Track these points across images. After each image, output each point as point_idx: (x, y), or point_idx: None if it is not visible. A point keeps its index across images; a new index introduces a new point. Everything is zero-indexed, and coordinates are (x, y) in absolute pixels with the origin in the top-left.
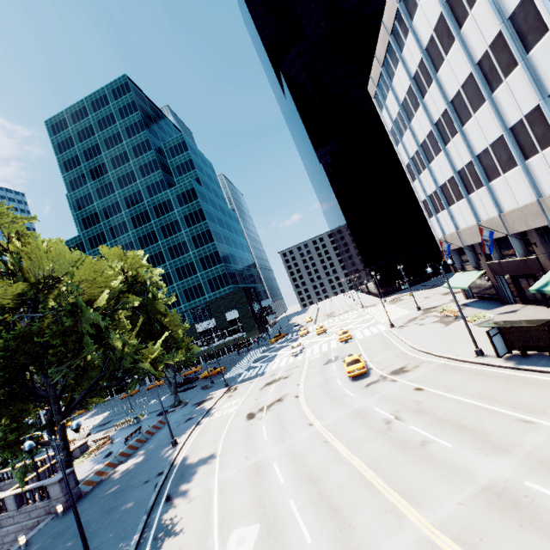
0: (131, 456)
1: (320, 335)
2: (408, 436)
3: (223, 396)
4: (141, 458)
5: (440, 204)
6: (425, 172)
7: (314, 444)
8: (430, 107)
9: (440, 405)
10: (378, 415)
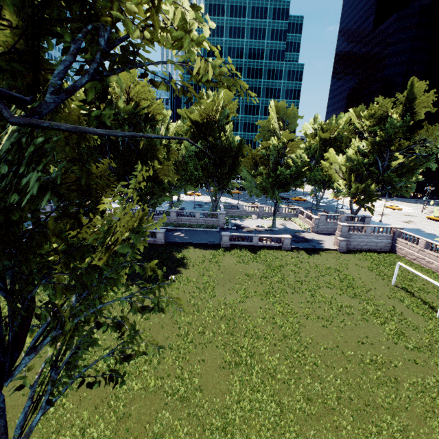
0: None
1: None
2: None
3: None
4: None
5: None
6: None
7: None
8: None
9: None
10: None
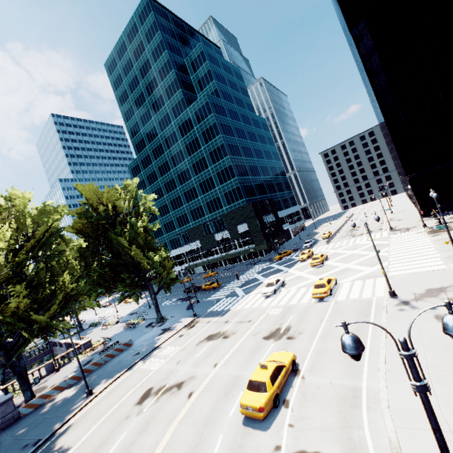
0: (79, 381)
1: (313, 267)
2: None
3: (179, 331)
4: (73, 393)
5: None
6: None
7: None
8: None
9: None
10: None
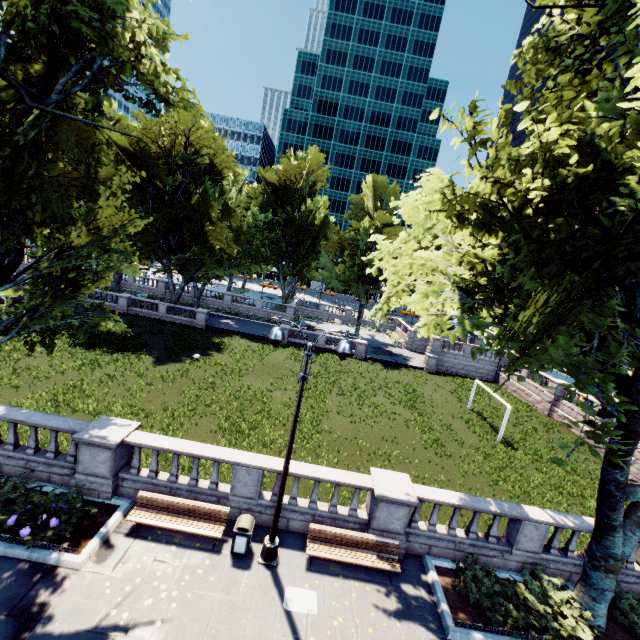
0: None
1: None
2: None
3: None
4: None
5: None
6: None
7: None
8: None
9: None
10: None
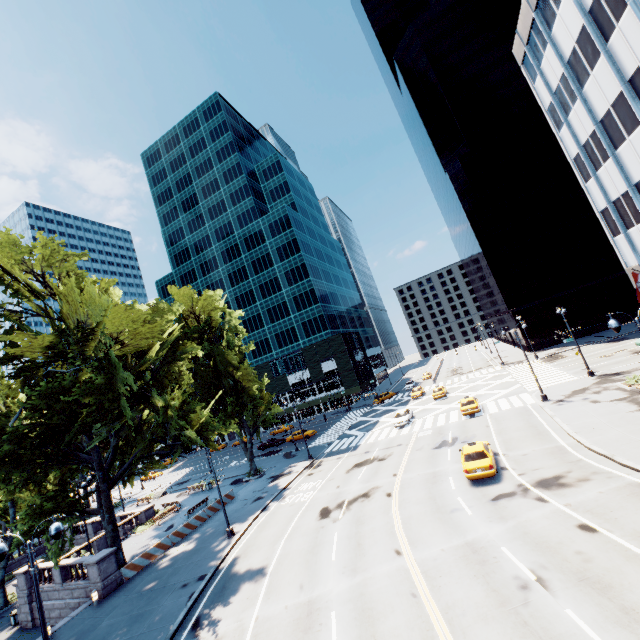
0: (186, 538)
1: (437, 400)
2: (561, 633)
3: (302, 472)
4: (193, 544)
5: (634, 212)
6: (608, 164)
7: (395, 594)
8: (621, 54)
9: (631, 576)
10: (507, 565)
